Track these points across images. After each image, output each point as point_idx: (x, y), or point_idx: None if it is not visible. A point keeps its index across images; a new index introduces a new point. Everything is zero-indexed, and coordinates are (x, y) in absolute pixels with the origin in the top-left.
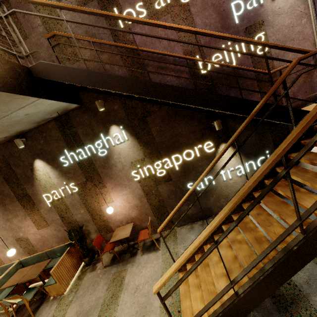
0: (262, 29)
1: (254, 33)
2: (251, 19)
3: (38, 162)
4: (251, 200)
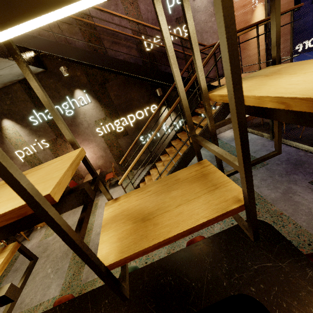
0: None
1: (182, 23)
2: (180, 12)
3: (6, 122)
4: (176, 139)
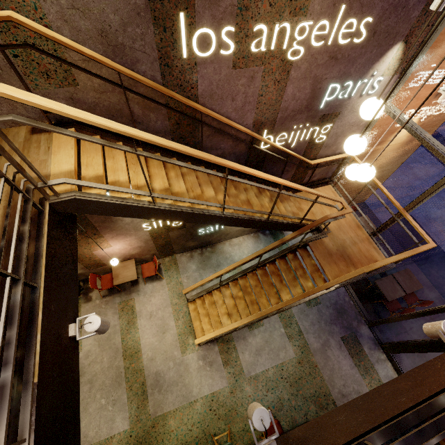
0: (333, 120)
1: (326, 122)
2: (333, 108)
3: None
4: (253, 271)
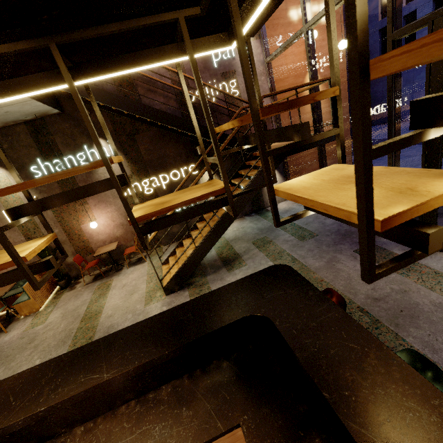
0: (234, 77)
1: (229, 79)
2: (226, 67)
3: None
4: None
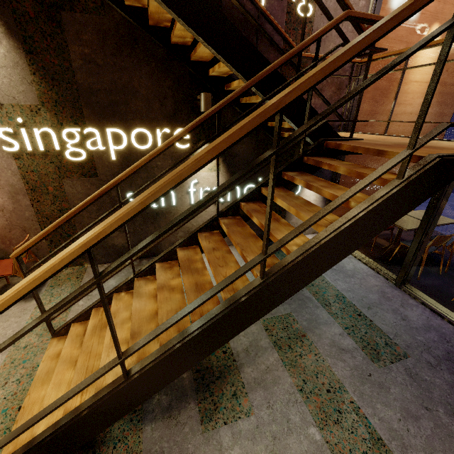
0: None
1: None
2: None
3: None
4: (214, 230)
